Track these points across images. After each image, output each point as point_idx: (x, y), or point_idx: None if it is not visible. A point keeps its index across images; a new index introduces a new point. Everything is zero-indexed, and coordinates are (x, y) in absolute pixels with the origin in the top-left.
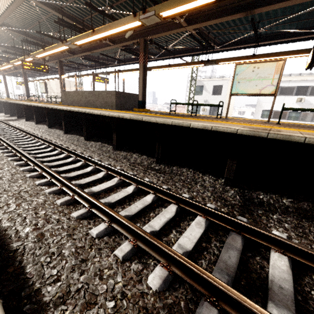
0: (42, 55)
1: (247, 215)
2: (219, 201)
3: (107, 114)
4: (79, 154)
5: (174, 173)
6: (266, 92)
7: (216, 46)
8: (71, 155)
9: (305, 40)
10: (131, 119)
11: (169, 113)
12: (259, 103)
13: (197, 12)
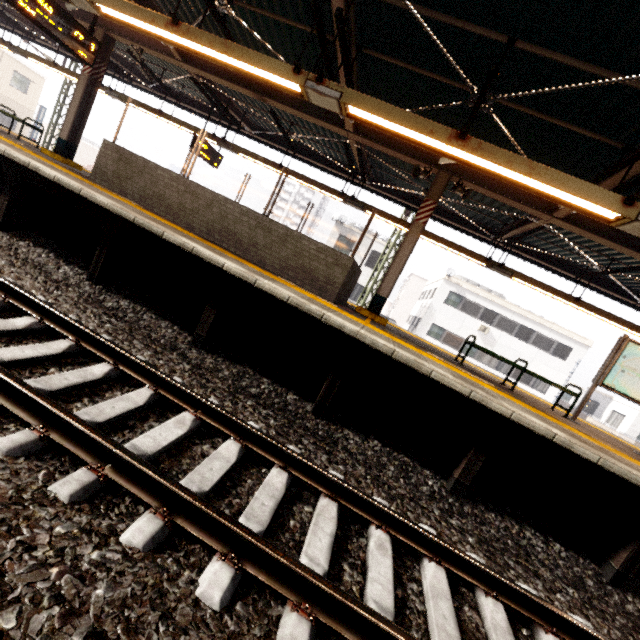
0: (138, 22)
1: None
2: None
3: (504, 409)
4: (517, 590)
5: None
6: None
7: (502, 238)
8: (463, 576)
9: (612, 299)
10: (574, 453)
11: (461, 362)
12: (431, 310)
13: None
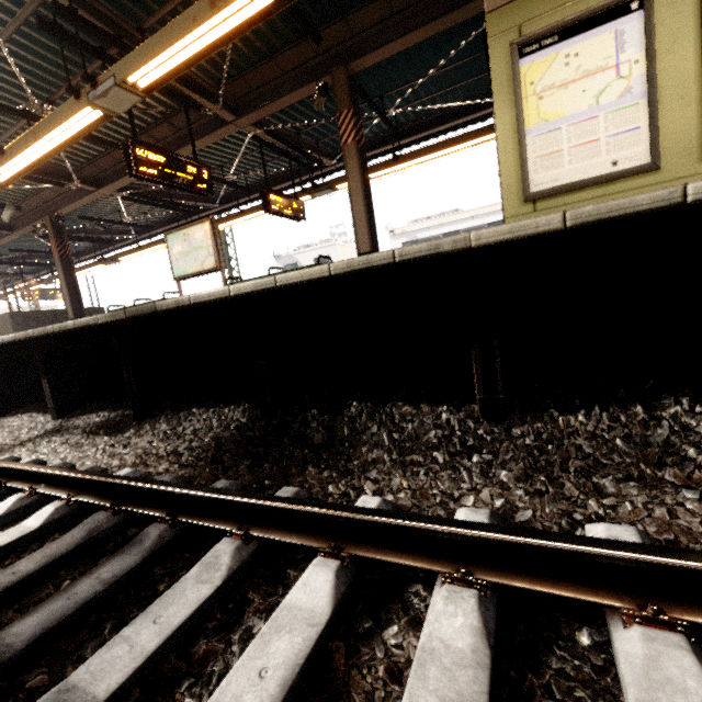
0: None
1: (6, 449)
2: (0, 443)
3: None
4: None
5: (2, 426)
6: (208, 267)
7: (208, 204)
8: None
9: (322, 177)
10: None
11: None
12: None
13: (99, 170)
